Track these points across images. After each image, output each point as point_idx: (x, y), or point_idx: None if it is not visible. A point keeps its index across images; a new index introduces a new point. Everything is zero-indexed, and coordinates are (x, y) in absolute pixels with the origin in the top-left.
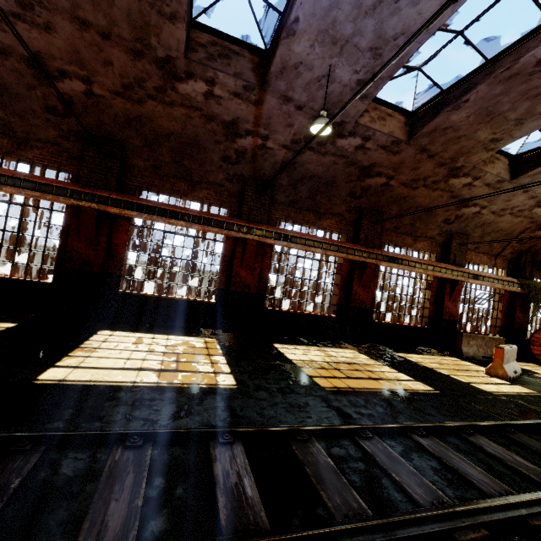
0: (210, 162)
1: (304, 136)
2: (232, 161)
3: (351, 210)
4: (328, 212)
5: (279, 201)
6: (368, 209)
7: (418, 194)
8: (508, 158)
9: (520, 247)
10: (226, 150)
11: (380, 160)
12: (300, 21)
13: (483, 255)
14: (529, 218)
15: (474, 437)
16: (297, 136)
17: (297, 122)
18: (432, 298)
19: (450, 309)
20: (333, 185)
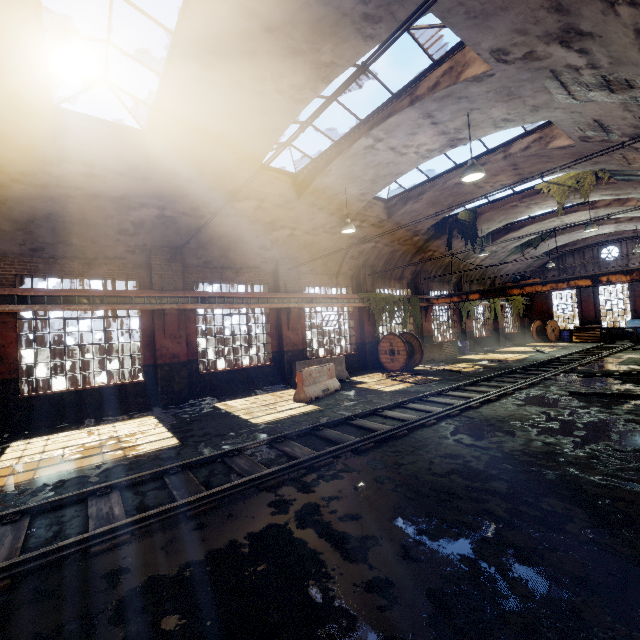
0: None
1: None
2: None
3: (133, 250)
4: (101, 257)
5: (11, 252)
6: (158, 246)
7: (212, 223)
8: (290, 177)
9: (356, 262)
10: None
11: (132, 188)
12: None
13: (322, 276)
14: (346, 234)
15: (102, 498)
16: None
17: None
18: (272, 332)
19: (292, 339)
20: (88, 223)
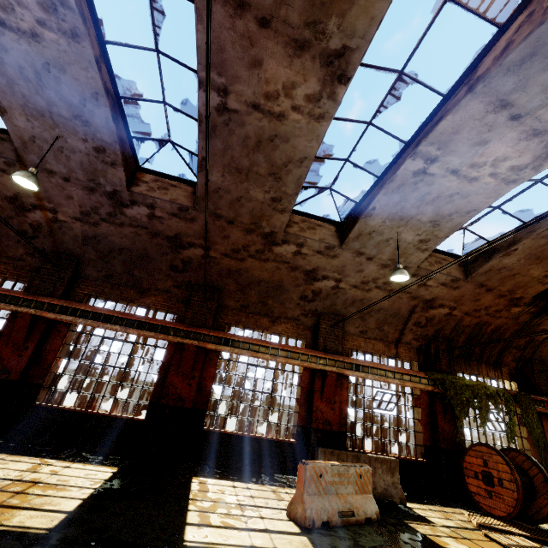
0: (8, 237)
1: (91, 207)
2: (30, 235)
3: (180, 285)
4: (153, 288)
5: (91, 276)
6: (201, 284)
7: (251, 267)
8: (335, 225)
9: (423, 331)
10: (21, 225)
11: (183, 229)
12: (0, 99)
13: (376, 342)
14: (406, 293)
15: None
16: (85, 208)
17: (75, 193)
18: (302, 398)
19: (325, 413)
20: (148, 258)
